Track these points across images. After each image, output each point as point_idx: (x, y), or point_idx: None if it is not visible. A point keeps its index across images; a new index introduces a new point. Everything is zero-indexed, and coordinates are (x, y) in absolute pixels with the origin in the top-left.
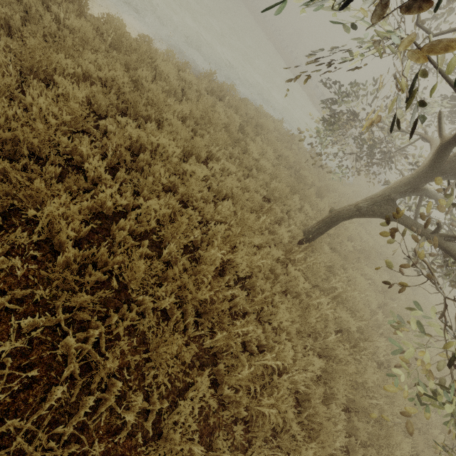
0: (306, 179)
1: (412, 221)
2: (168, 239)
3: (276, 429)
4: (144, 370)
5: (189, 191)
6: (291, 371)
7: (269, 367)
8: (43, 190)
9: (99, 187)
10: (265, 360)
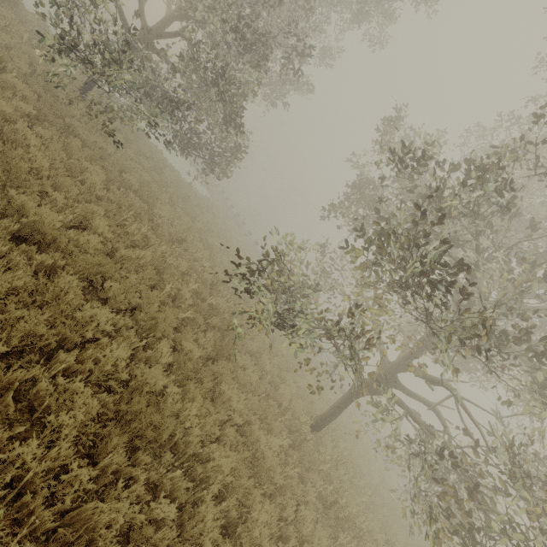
0: None
1: None
2: None
3: None
4: None
5: None
6: None
7: None
8: None
9: None
10: None
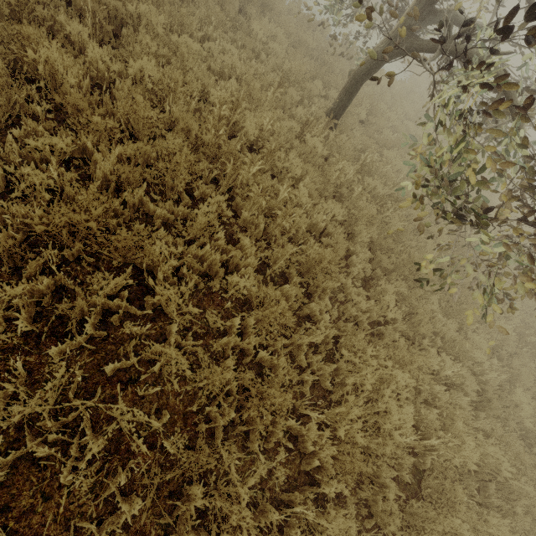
0: (332, 66)
1: (427, 43)
2: (169, 104)
3: (299, 254)
4: (168, 194)
5: (184, 65)
6: (310, 214)
7: (283, 199)
8: (34, 38)
9: (87, 51)
10: (280, 198)
